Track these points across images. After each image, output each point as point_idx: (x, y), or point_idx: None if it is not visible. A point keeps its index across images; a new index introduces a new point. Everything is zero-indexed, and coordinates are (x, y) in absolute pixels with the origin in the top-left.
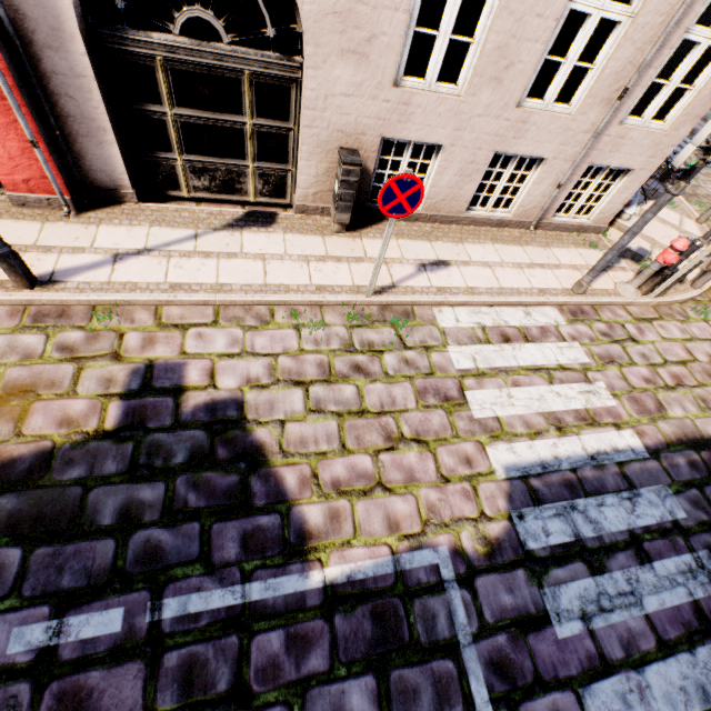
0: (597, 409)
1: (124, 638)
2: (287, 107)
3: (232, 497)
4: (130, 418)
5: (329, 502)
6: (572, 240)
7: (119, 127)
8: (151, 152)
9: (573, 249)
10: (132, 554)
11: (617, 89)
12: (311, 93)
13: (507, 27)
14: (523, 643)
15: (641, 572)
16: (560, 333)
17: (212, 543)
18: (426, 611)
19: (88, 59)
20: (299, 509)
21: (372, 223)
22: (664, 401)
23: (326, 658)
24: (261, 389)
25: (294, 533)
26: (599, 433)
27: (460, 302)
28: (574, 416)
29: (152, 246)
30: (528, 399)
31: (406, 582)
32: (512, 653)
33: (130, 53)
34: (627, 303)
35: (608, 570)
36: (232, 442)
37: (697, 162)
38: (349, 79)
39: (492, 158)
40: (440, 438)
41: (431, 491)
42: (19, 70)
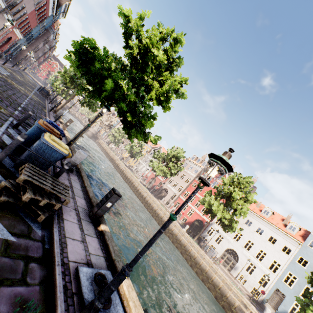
0: None
1: None
2: None
3: None
4: None
5: None
6: None
7: None
8: None
9: None
10: None
11: None
12: None
13: None
14: None
15: None
16: None
17: None
18: None
19: None
20: None
21: None
22: None
23: None
24: None
25: None
26: None
27: None
28: None
29: None
30: None
31: None
32: None
33: None
34: None
35: None
36: None
37: None
38: None
39: None
40: None
41: None
42: None
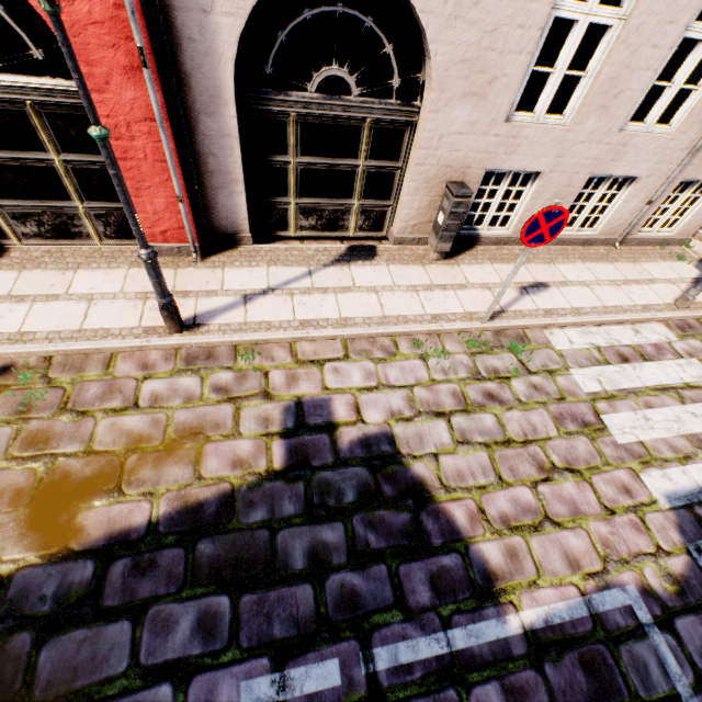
0: None
1: (346, 692)
2: (398, 148)
3: (409, 536)
4: (294, 456)
5: (503, 539)
6: (658, 254)
7: (245, 177)
8: (269, 198)
9: (662, 262)
10: (331, 600)
11: None
12: (428, 134)
13: (621, 59)
14: None
15: None
16: (675, 350)
17: (403, 587)
18: (634, 659)
19: (236, 120)
20: (476, 547)
21: (464, 250)
22: None
23: None
24: (406, 422)
25: (479, 574)
26: None
27: (569, 323)
28: None
29: (274, 285)
30: (665, 421)
31: (604, 626)
32: None
33: (268, 112)
34: None
35: None
36: (394, 478)
37: None
38: (465, 118)
39: None
40: (591, 466)
41: (600, 524)
42: (177, 135)
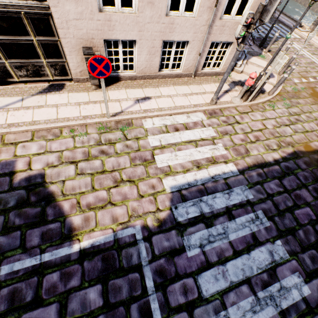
0: (217, 156)
1: None
2: (51, 29)
3: (37, 217)
4: None
5: (84, 214)
6: (213, 80)
7: None
8: None
9: (213, 84)
10: None
11: (213, 1)
12: (58, 20)
13: None
14: (172, 261)
15: (229, 224)
16: (203, 124)
17: (26, 239)
18: (127, 254)
19: None
20: (70, 218)
21: (113, 83)
22: (249, 148)
23: (79, 280)
24: (54, 167)
25: (67, 229)
26: (217, 166)
27: (155, 115)
28: (206, 160)
29: None
30: (184, 155)
31: (119, 243)
32: (166, 266)
33: None
34: (236, 106)
35: (214, 225)
36: (38, 193)
37: (245, 33)
38: (75, 10)
39: (177, 45)
40: (140, 178)
41: (134, 202)
42: None
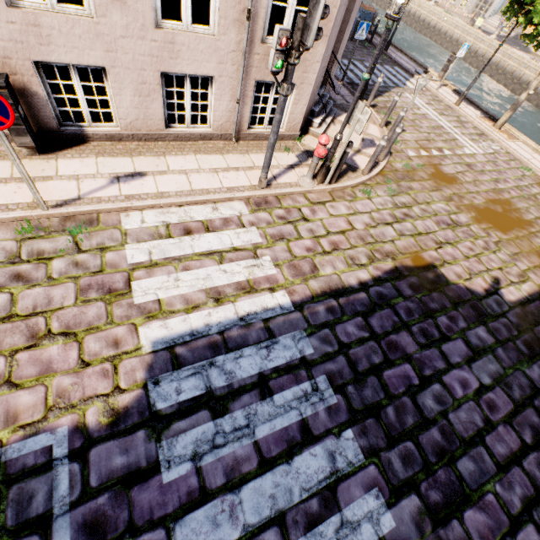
0: (258, 278)
1: None
2: None
3: None
4: None
5: None
6: None
7: None
8: None
9: None
10: None
11: (242, 10)
12: None
13: None
14: (125, 497)
15: (261, 406)
16: (241, 222)
17: None
18: (23, 494)
19: None
20: None
21: (74, 145)
22: (319, 264)
23: None
24: None
25: None
26: (254, 298)
27: (148, 206)
28: (235, 287)
29: None
30: (194, 279)
31: (8, 471)
32: (110, 510)
33: None
34: (306, 192)
35: (230, 411)
36: None
37: (283, 65)
38: None
39: None
40: (92, 327)
41: (66, 378)
42: None
